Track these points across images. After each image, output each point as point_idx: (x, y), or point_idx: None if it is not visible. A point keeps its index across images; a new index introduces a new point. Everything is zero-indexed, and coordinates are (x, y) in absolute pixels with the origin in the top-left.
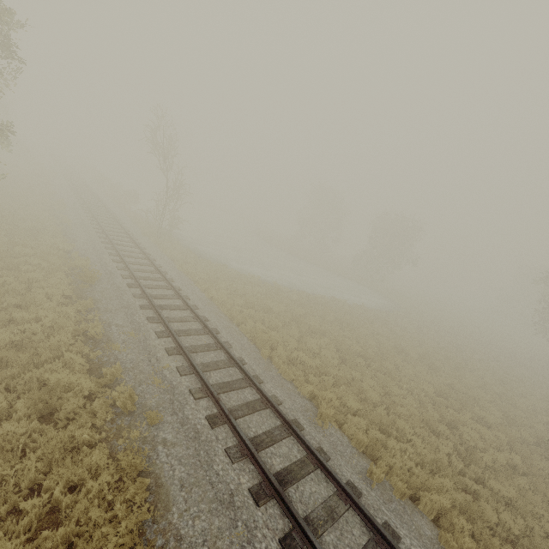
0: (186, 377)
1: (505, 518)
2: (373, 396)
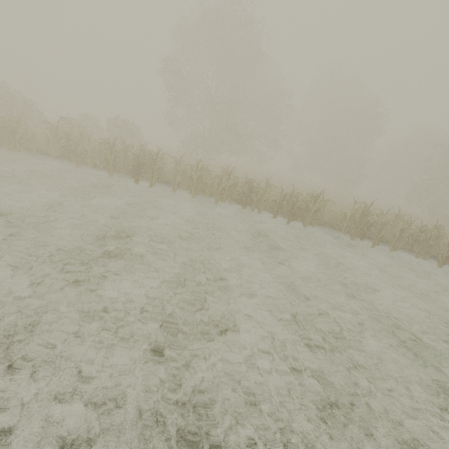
0: None
1: None
2: None
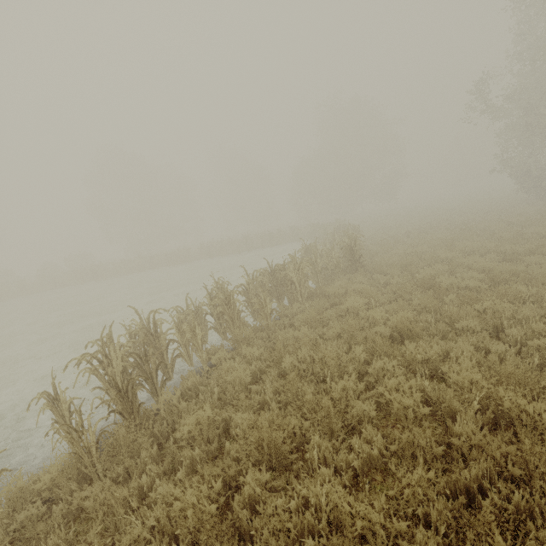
0: None
1: None
2: None
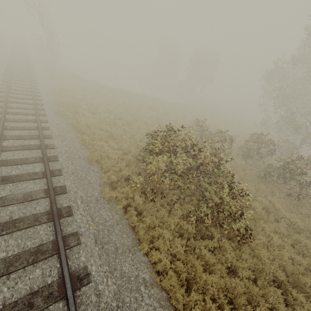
0: (3, 86)
1: (113, 130)
2: (103, 109)
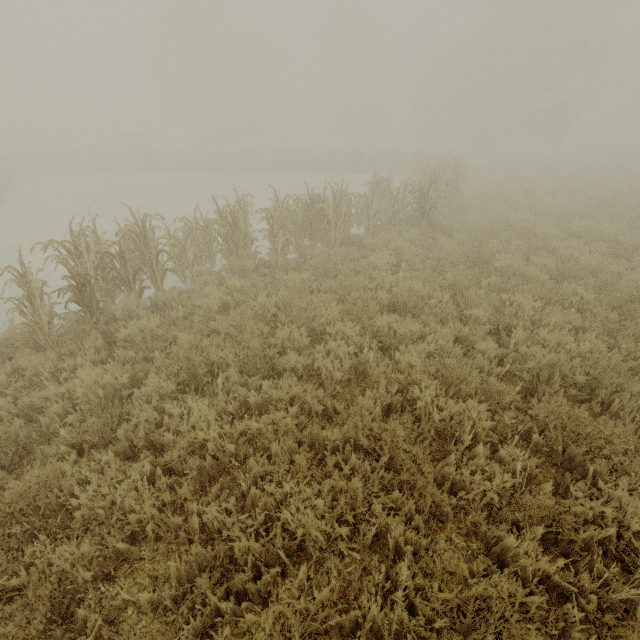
0: None
1: None
2: None
